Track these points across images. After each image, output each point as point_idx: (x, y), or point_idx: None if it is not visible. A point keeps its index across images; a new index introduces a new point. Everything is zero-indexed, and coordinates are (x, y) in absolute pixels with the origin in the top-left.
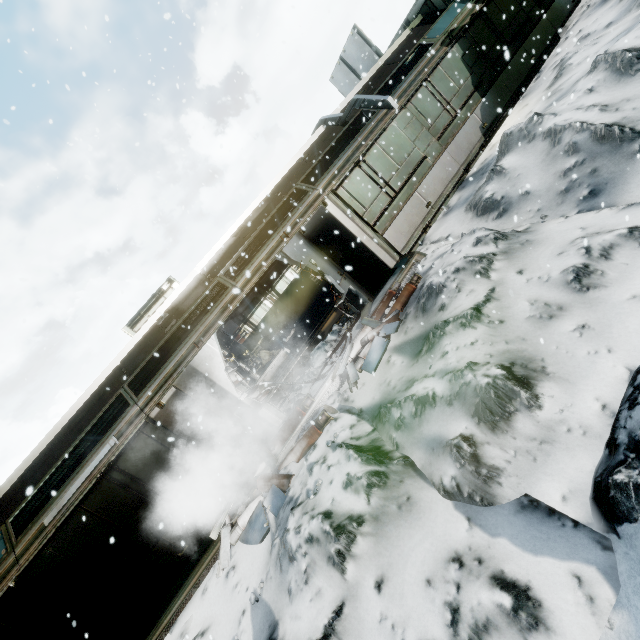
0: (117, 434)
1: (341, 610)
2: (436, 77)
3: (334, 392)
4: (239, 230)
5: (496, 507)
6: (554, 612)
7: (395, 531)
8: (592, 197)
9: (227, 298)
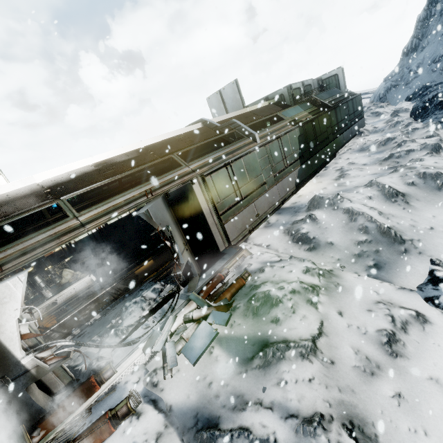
0: None
1: None
2: (284, 139)
3: (141, 366)
4: (102, 163)
5: None
6: None
7: None
8: (376, 269)
9: (61, 227)
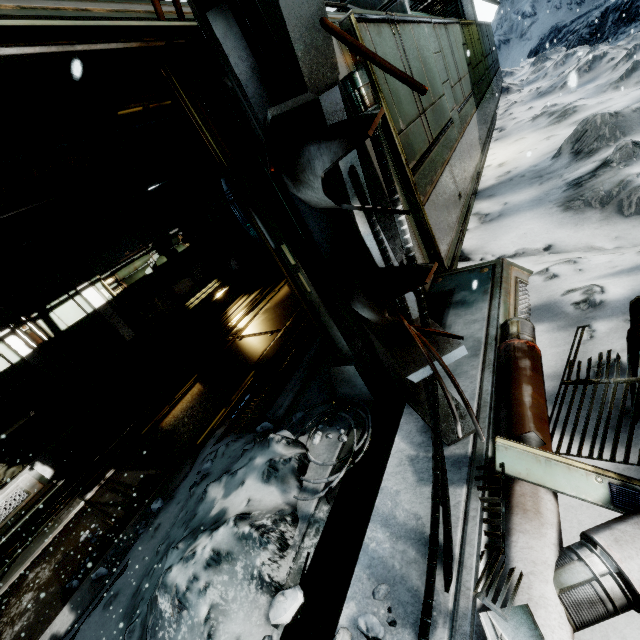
0: None
1: None
2: (451, 34)
3: None
4: None
5: None
6: None
7: None
8: None
9: None
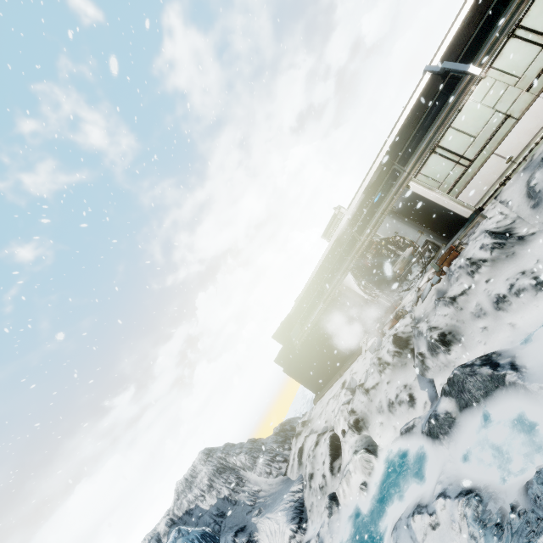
0: (323, 302)
1: (378, 384)
2: (532, 15)
3: (411, 300)
4: (367, 188)
5: (424, 378)
6: (417, 406)
7: (397, 371)
8: None
9: (357, 247)
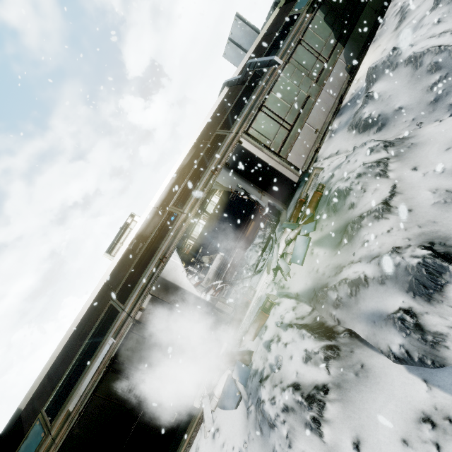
0: (113, 335)
1: None
2: (308, 36)
3: (270, 282)
4: (178, 171)
5: (448, 368)
6: None
7: (358, 396)
8: None
9: (179, 222)
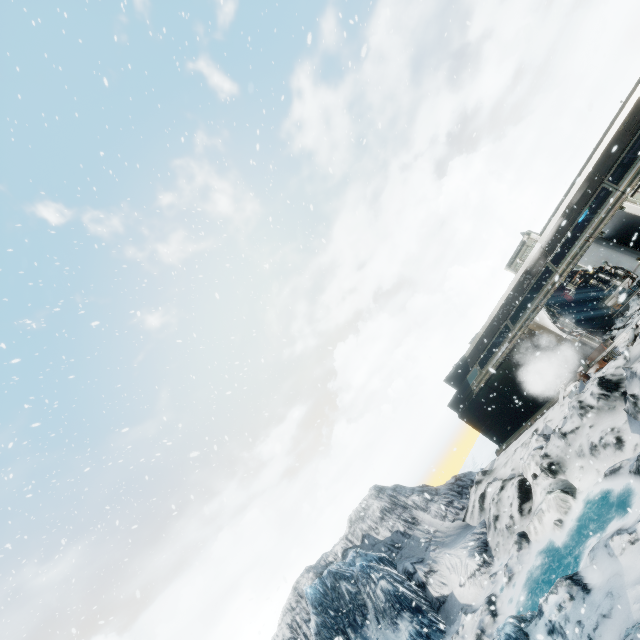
0: (508, 342)
1: (577, 428)
2: None
3: (627, 340)
4: (566, 210)
5: (637, 421)
6: (625, 448)
7: (603, 415)
8: None
9: (552, 280)
